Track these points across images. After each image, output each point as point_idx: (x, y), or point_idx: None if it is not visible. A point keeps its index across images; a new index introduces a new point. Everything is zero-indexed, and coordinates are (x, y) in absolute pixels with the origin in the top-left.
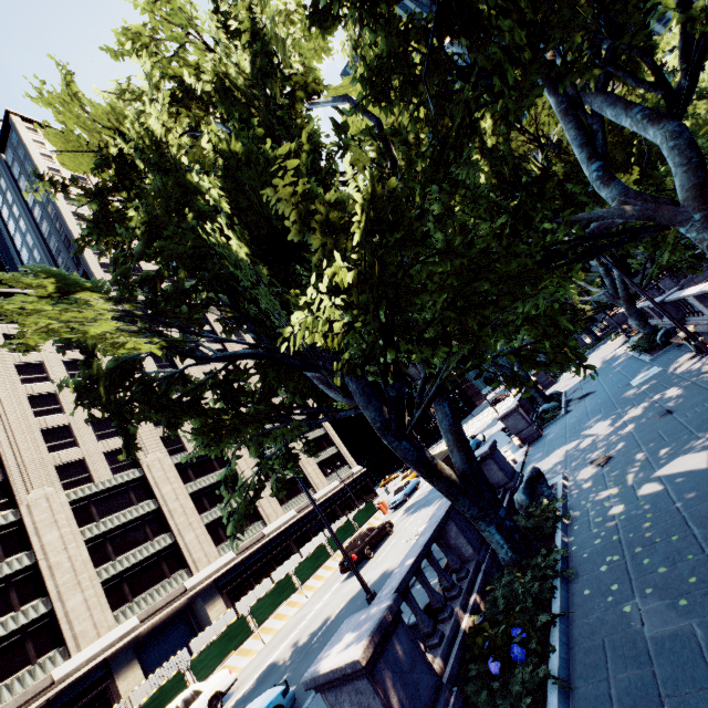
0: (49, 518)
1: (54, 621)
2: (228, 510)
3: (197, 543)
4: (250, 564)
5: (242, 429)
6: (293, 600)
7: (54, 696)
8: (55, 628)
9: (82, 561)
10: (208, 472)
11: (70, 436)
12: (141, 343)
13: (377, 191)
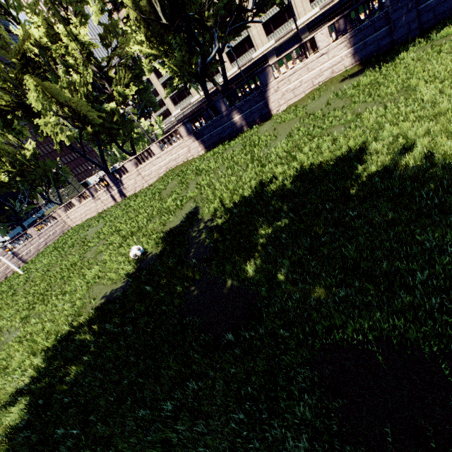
0: None
1: (251, 38)
2: None
3: (300, 3)
4: (327, 15)
5: None
6: (291, 63)
7: (254, 62)
8: (252, 41)
9: None
10: None
11: None
12: None
13: None
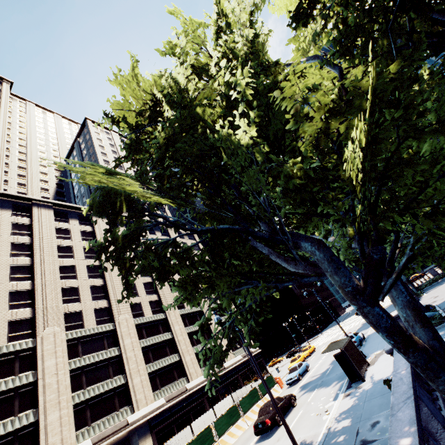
0: (52, 348)
1: (37, 430)
2: (164, 364)
3: (141, 387)
4: (174, 412)
5: (216, 285)
6: None
7: None
8: (36, 436)
9: (65, 385)
10: (155, 334)
11: (77, 294)
12: (161, 199)
13: (378, 78)
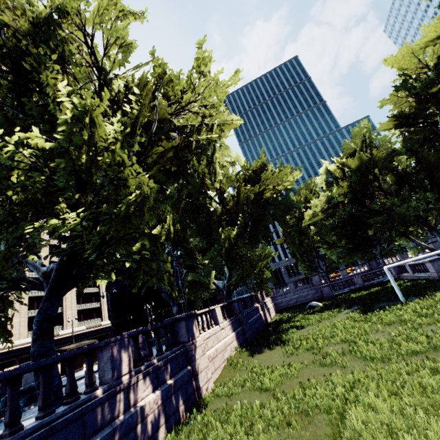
0: None
1: None
2: None
3: None
4: None
5: None
6: None
7: None
8: None
9: None
10: None
11: None
12: None
13: None
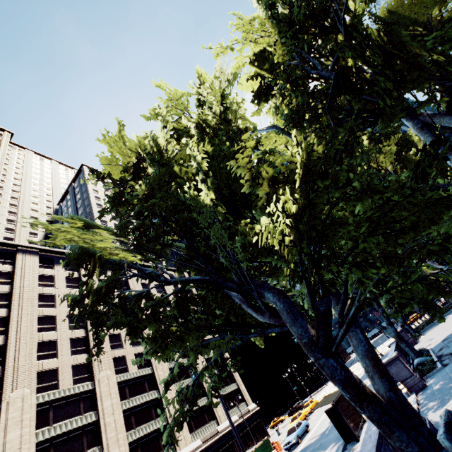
0: (18, 416)
1: None
2: (148, 431)
3: None
4: None
5: (185, 339)
6: None
7: None
8: None
9: None
10: (140, 393)
11: (54, 349)
12: (129, 255)
13: (309, 154)
